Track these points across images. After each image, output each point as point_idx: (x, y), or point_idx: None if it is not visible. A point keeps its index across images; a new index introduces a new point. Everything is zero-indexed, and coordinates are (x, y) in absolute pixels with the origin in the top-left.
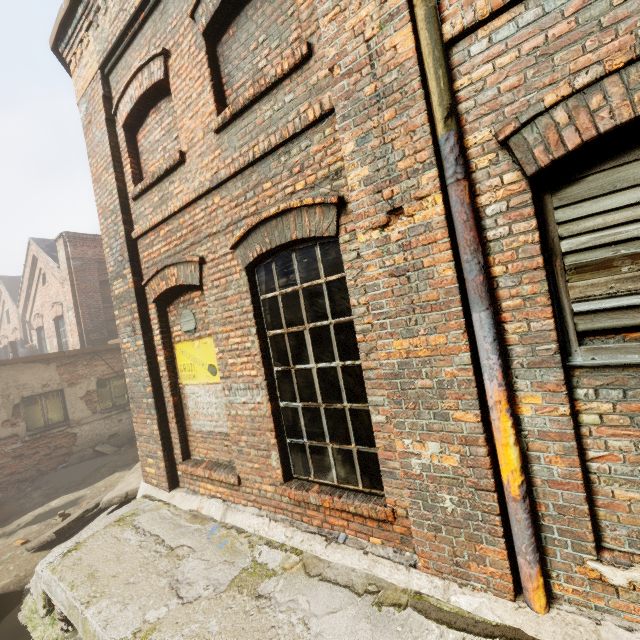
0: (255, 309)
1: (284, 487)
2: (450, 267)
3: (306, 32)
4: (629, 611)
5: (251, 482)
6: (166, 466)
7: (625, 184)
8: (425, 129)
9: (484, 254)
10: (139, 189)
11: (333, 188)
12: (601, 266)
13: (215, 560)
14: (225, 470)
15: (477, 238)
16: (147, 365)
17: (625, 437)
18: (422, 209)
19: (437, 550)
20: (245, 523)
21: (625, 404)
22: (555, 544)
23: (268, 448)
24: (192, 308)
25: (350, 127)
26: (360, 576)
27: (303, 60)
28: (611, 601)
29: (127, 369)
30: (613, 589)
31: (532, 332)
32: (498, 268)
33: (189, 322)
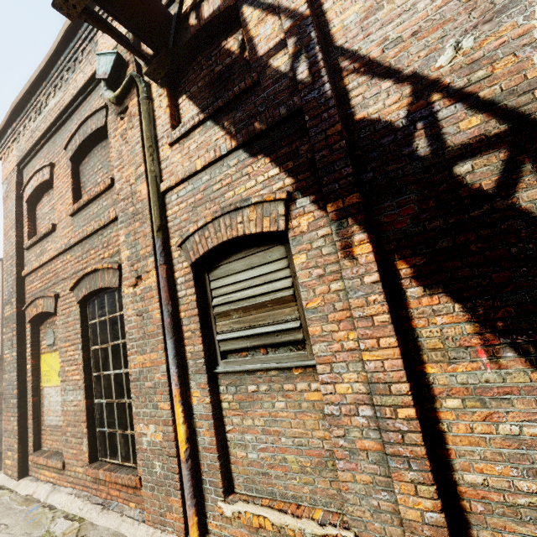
0: (83, 331)
1: (87, 467)
2: (159, 312)
3: (113, 172)
4: (236, 535)
5: (71, 466)
6: (19, 457)
7: (232, 272)
8: (150, 235)
9: (178, 305)
10: (29, 243)
11: (120, 258)
12: (227, 314)
13: (18, 533)
14: (58, 457)
15: (169, 297)
16: (17, 372)
17: (238, 416)
18: (148, 278)
19: (153, 505)
20: (58, 501)
21: (237, 395)
22: (208, 492)
23: (82, 436)
24: (54, 328)
25: (123, 227)
26: (109, 533)
27: (110, 186)
28: (230, 529)
29: (5, 375)
30: (230, 520)
31: (195, 352)
32: (182, 313)
33: (51, 338)
